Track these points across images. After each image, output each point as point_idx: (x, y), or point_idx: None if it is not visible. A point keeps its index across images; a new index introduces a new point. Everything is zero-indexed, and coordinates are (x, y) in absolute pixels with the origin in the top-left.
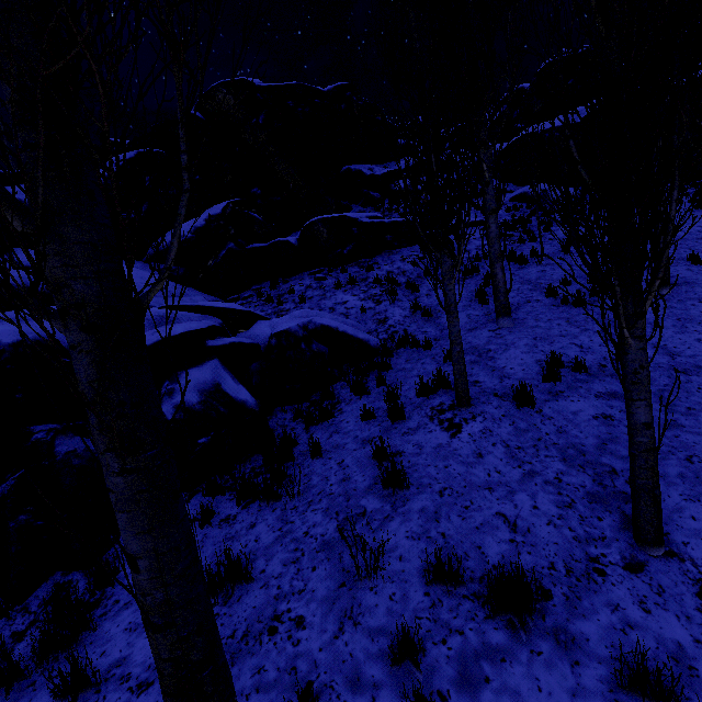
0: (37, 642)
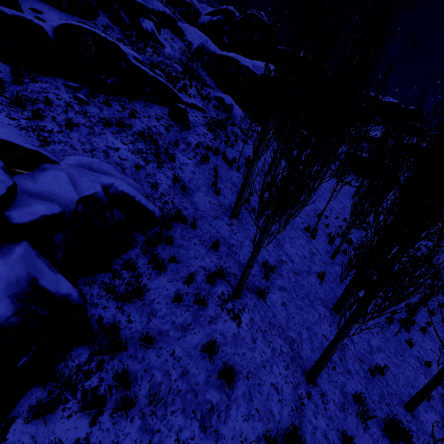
0: None
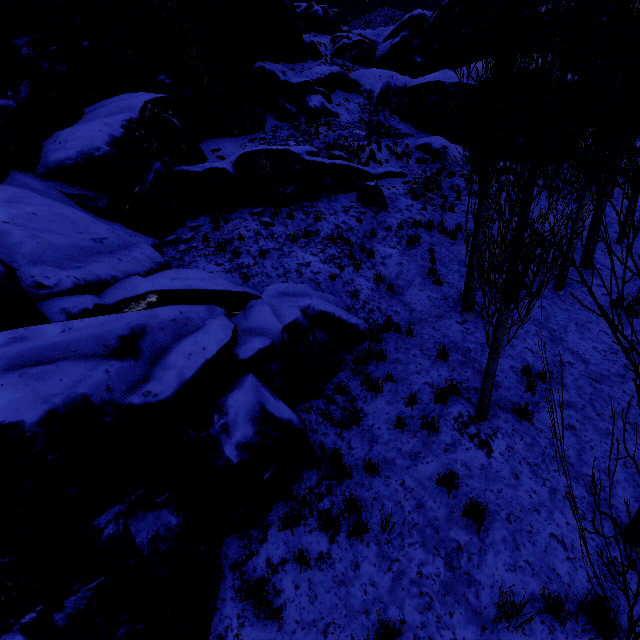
0: None
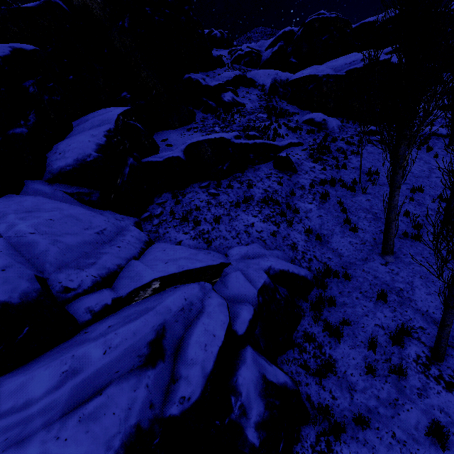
0: None
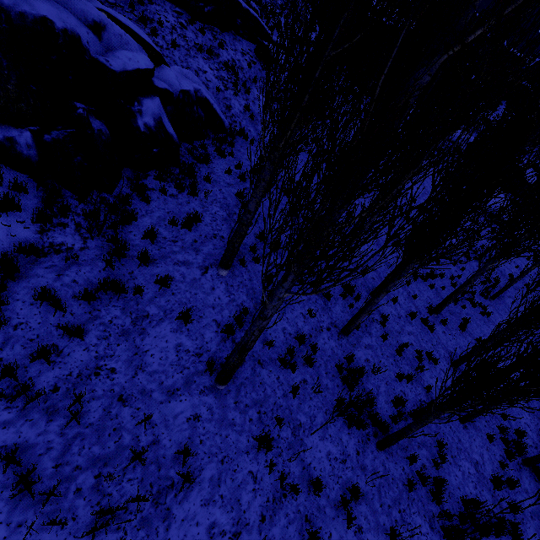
0: (119, 218)
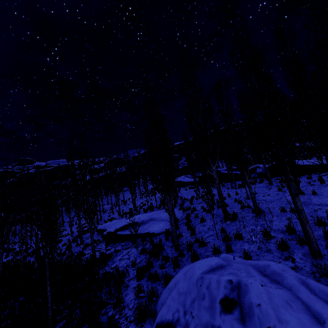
0: None
